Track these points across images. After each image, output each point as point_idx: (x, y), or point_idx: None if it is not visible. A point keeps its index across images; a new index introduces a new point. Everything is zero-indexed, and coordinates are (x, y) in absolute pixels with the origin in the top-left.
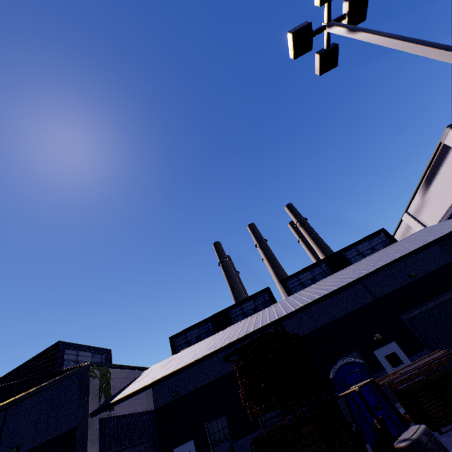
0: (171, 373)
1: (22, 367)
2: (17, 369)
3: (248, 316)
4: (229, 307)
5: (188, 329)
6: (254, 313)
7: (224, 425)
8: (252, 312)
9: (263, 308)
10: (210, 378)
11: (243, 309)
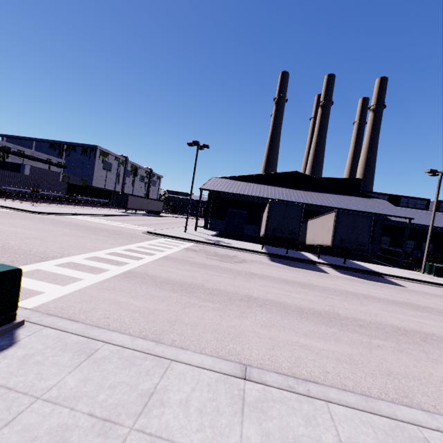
0: (422, 225)
1: (340, 180)
2: (337, 179)
3: (408, 206)
4: (402, 196)
5: (373, 193)
6: (412, 206)
7: (388, 240)
8: (412, 205)
9: (418, 207)
10: (391, 223)
11: (408, 201)
